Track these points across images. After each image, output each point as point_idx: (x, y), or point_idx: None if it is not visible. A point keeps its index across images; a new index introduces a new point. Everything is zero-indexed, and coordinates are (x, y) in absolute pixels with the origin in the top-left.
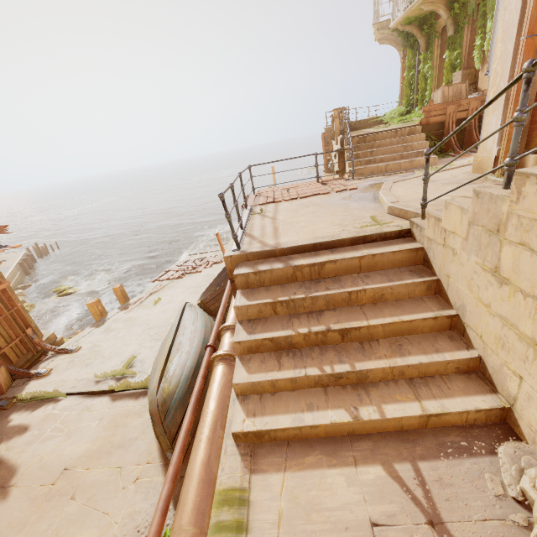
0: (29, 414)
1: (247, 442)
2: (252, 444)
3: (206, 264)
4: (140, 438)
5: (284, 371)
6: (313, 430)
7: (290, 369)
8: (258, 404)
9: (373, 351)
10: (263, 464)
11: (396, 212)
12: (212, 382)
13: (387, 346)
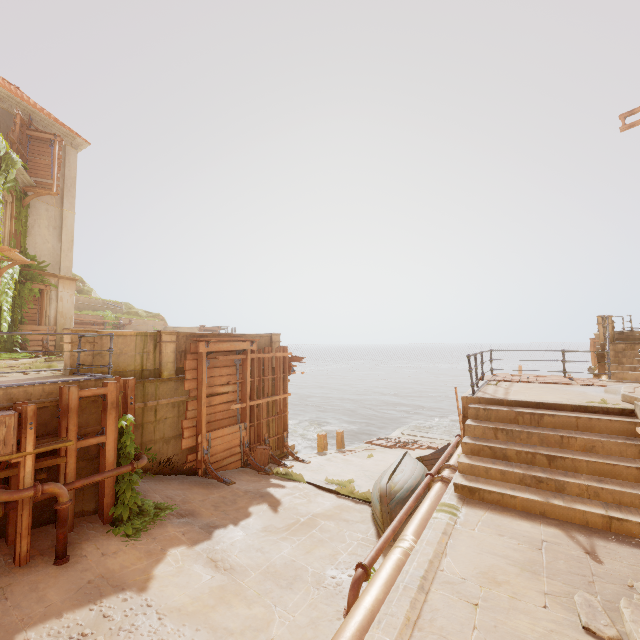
0: (284, 482)
1: (462, 495)
2: (466, 498)
3: (420, 445)
4: (360, 522)
5: (496, 466)
6: (512, 499)
7: (501, 466)
8: (473, 479)
9: (574, 476)
10: (472, 505)
11: (627, 399)
12: (432, 490)
13: (588, 477)
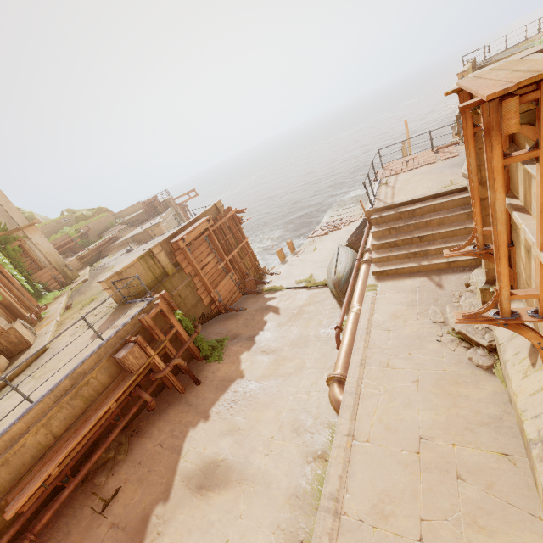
0: (273, 294)
1: (377, 276)
2: (379, 276)
3: (345, 223)
4: (326, 300)
5: (392, 253)
6: (402, 270)
7: (395, 252)
8: (381, 265)
9: (433, 244)
10: (383, 280)
11: (465, 176)
12: (361, 271)
13: (440, 242)
